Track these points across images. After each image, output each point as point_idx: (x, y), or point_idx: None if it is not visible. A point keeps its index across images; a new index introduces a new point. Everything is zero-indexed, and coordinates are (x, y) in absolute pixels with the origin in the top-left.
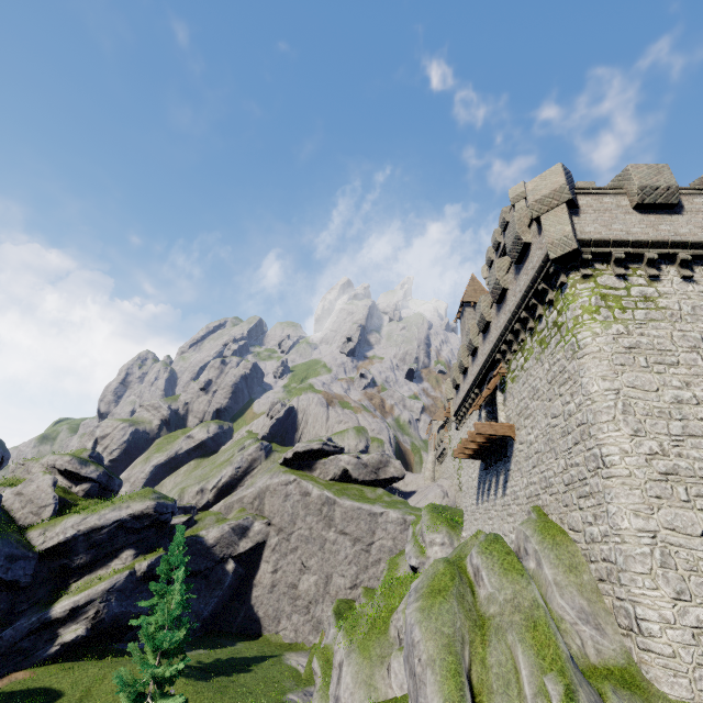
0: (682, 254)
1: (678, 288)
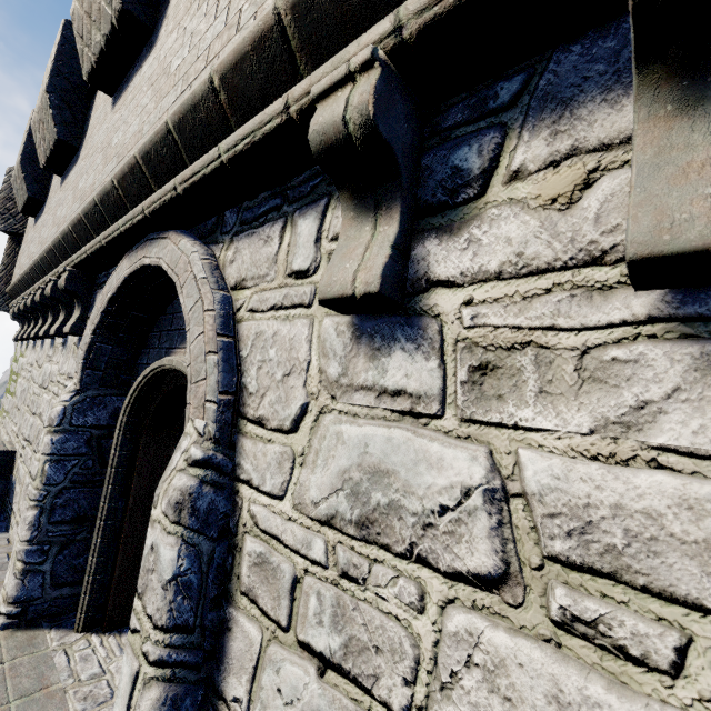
0: (21, 300)
1: (28, 358)
